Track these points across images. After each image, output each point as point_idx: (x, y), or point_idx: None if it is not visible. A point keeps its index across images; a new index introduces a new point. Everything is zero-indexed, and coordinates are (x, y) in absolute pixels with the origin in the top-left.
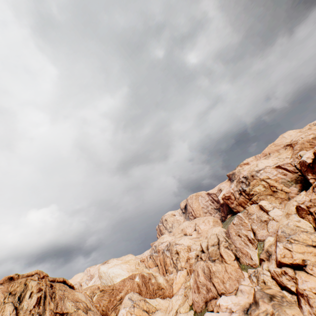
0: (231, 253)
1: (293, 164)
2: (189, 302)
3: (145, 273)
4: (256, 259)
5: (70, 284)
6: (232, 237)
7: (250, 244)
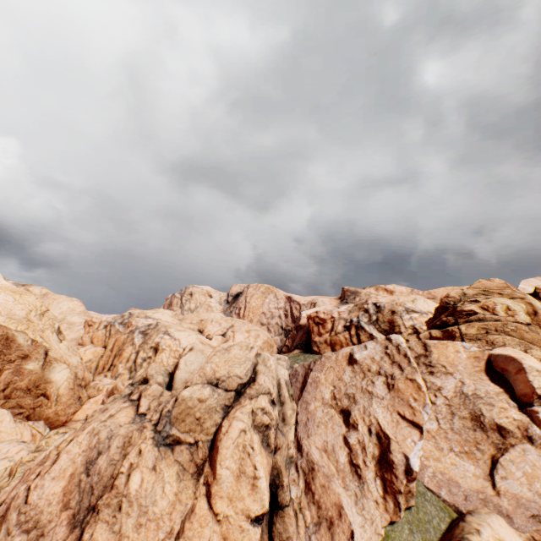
0: (266, 474)
1: None
2: None
3: (22, 338)
4: None
5: None
6: (309, 402)
7: (374, 484)
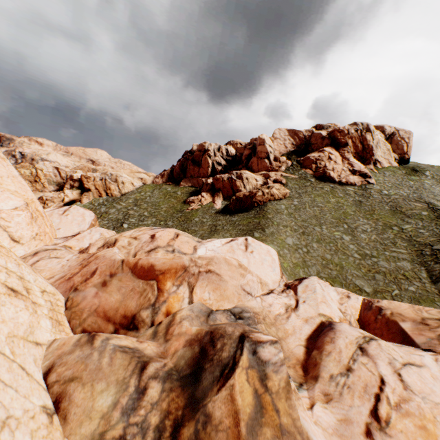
0: None
1: (68, 174)
2: None
3: None
4: None
5: None
6: None
7: None
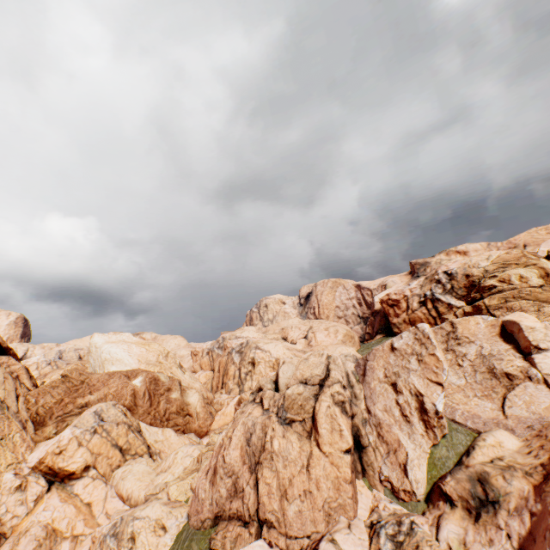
0: (347, 428)
1: None
2: (193, 483)
3: (163, 377)
4: (422, 480)
5: (1, 343)
6: (370, 382)
7: (419, 425)
